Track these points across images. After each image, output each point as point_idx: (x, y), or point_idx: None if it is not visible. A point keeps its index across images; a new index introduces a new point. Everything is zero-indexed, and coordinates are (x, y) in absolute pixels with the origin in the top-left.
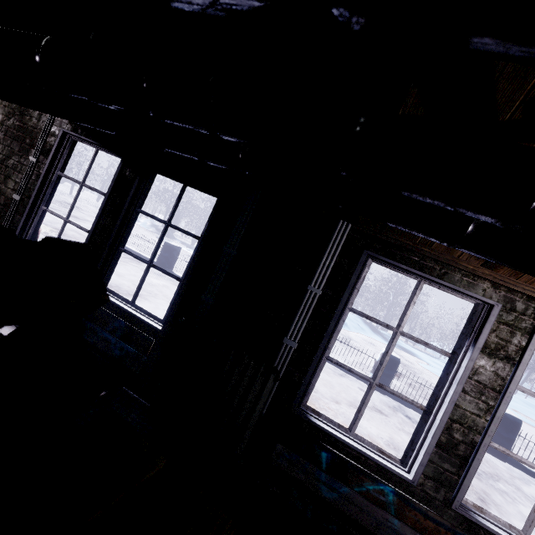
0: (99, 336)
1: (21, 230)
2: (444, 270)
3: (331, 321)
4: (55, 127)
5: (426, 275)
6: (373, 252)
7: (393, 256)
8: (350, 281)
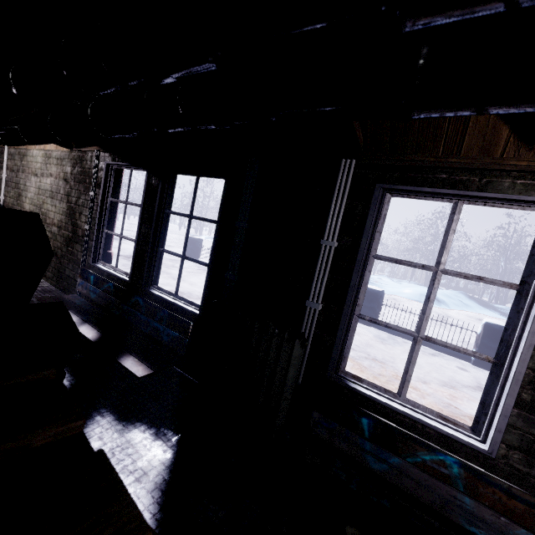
0: (151, 326)
1: (94, 252)
2: (485, 179)
3: (352, 273)
4: (102, 163)
5: (460, 191)
6: (388, 184)
7: (413, 181)
8: (366, 224)
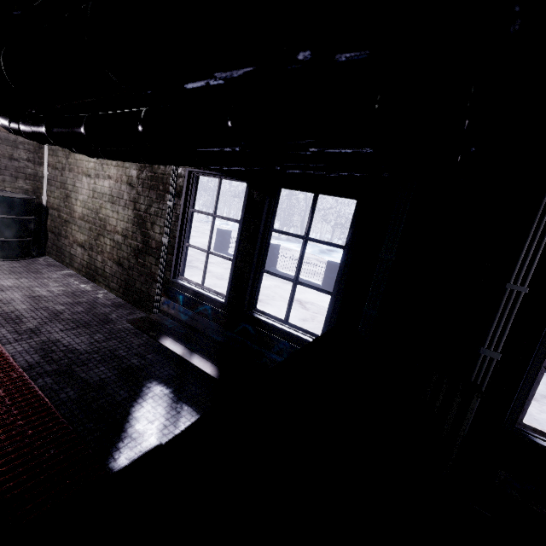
0: (268, 358)
1: (174, 268)
2: None
3: None
4: (180, 169)
5: None
6: None
7: None
8: None
